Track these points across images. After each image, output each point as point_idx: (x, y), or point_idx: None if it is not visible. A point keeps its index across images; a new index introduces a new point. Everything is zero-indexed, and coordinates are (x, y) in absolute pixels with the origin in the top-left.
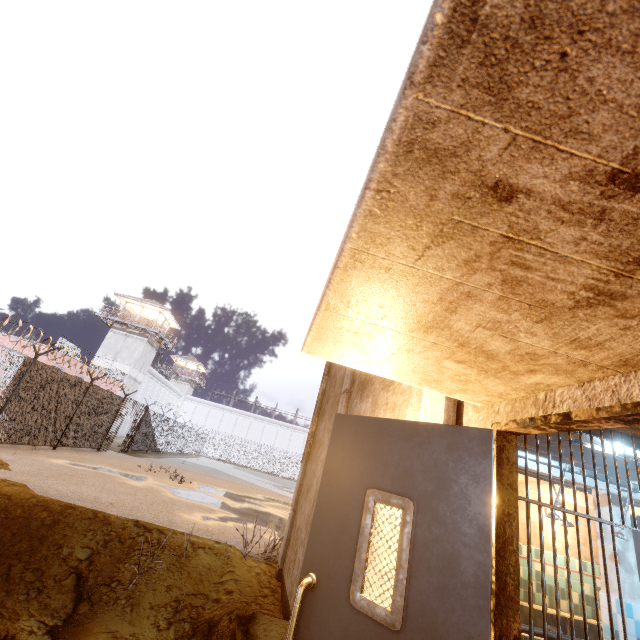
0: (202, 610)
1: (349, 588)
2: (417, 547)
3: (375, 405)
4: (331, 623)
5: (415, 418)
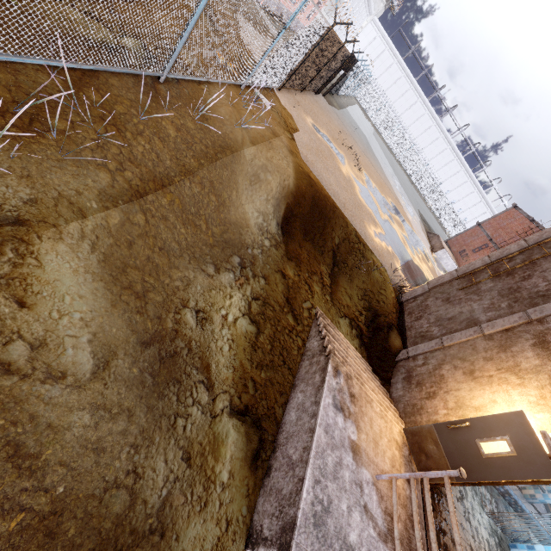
0: (372, 301)
1: (477, 438)
2: (505, 458)
3: (536, 372)
4: (466, 435)
5: (545, 423)
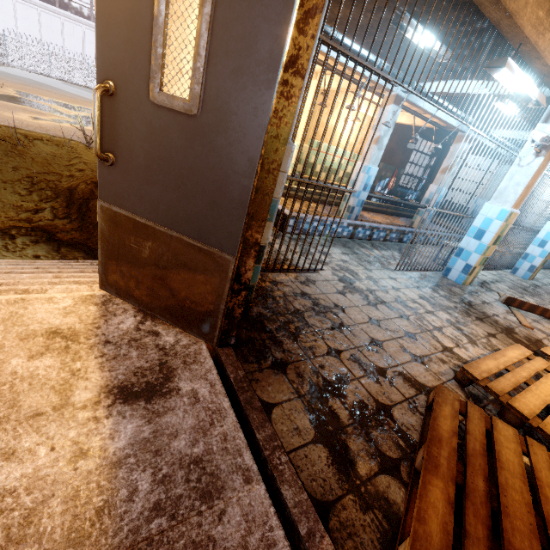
0: (59, 183)
1: (149, 88)
2: (216, 31)
3: None
4: (136, 122)
5: None
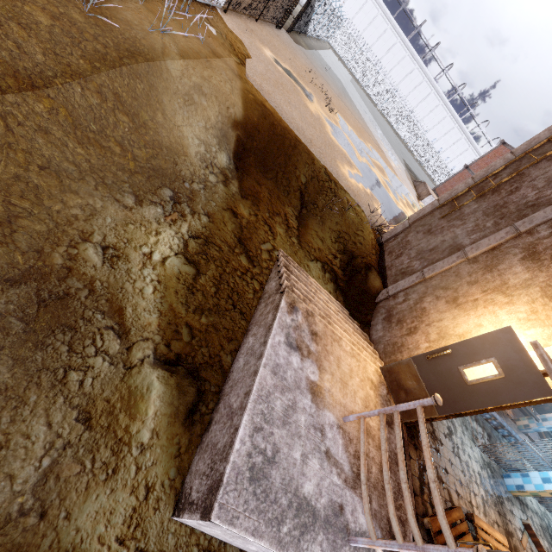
0: (347, 243)
1: (460, 365)
2: (492, 382)
3: (526, 286)
4: (447, 364)
5: (537, 338)
